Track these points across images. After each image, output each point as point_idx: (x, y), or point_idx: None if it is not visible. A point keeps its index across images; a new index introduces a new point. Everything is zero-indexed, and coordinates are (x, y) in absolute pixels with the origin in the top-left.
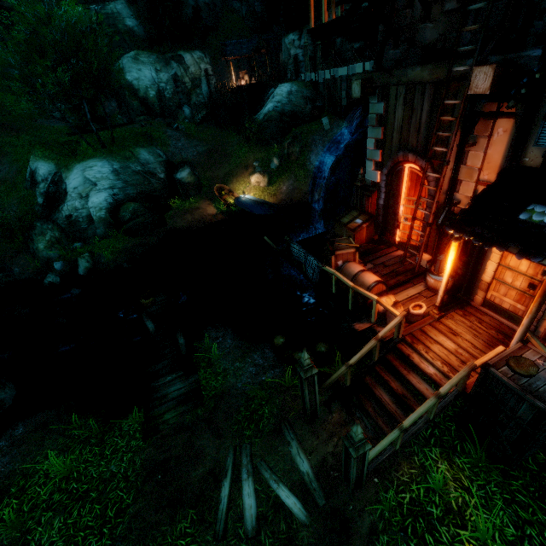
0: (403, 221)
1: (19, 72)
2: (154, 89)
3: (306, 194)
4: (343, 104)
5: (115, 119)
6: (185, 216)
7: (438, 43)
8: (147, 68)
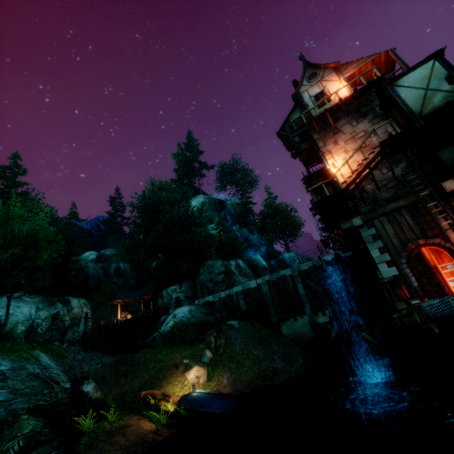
0: (451, 284)
1: None
2: (26, 324)
3: (251, 382)
4: (242, 309)
5: None
6: (114, 438)
7: (394, 196)
8: (28, 306)
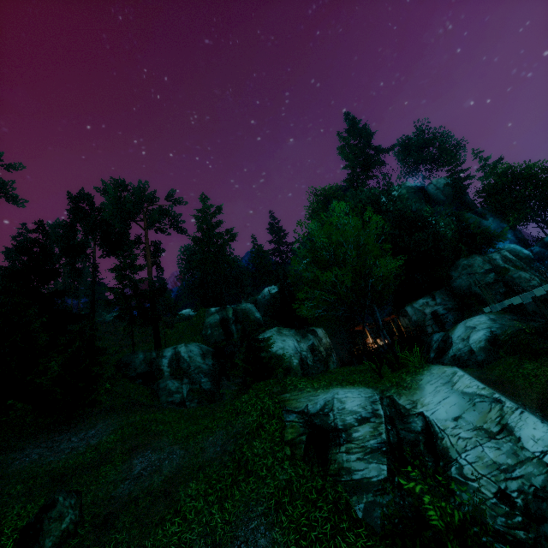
0: None
1: (144, 357)
2: (297, 357)
3: None
4: None
5: None
6: None
7: None
8: (289, 339)
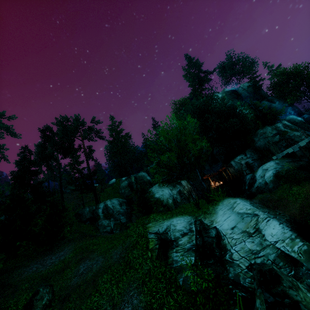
0: None
1: (89, 209)
2: (171, 198)
3: None
4: None
5: None
6: None
7: None
8: (166, 189)
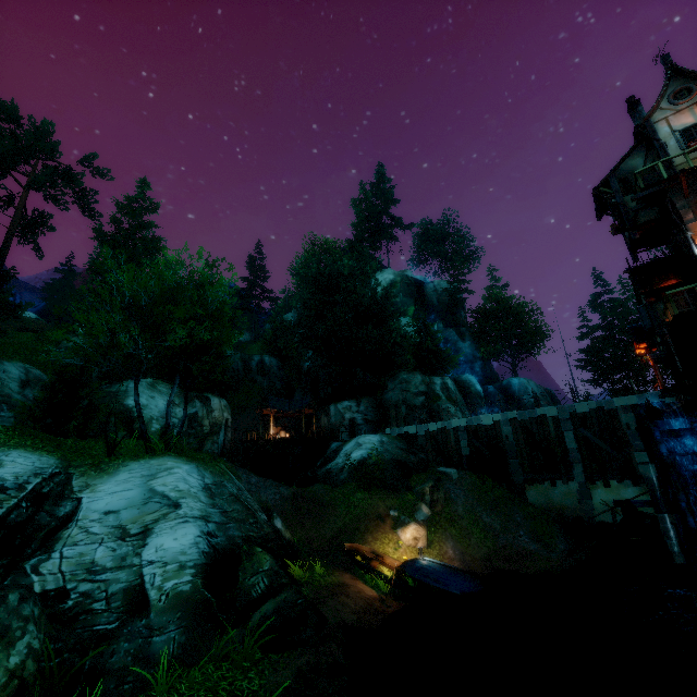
0: None
1: None
2: (161, 422)
3: (486, 561)
4: (463, 453)
5: None
6: (340, 597)
7: None
8: (163, 398)
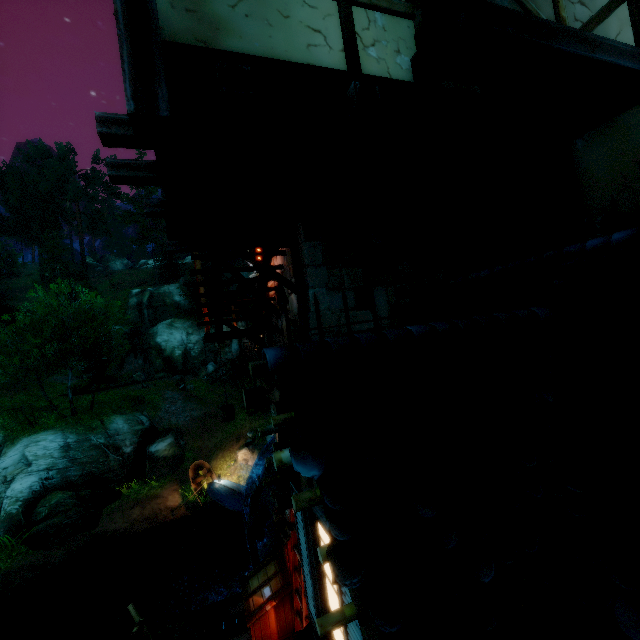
0: None
1: None
2: (182, 348)
3: None
4: None
5: (133, 376)
6: (131, 510)
7: None
8: (179, 332)
